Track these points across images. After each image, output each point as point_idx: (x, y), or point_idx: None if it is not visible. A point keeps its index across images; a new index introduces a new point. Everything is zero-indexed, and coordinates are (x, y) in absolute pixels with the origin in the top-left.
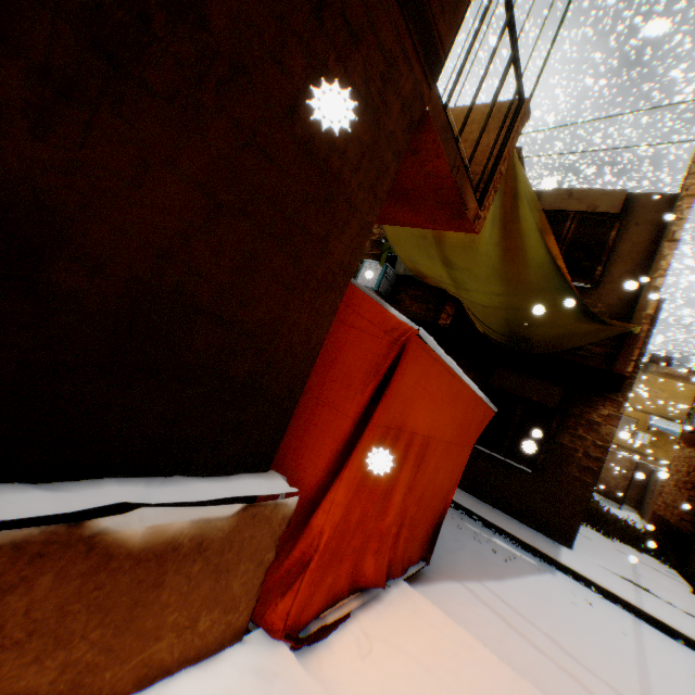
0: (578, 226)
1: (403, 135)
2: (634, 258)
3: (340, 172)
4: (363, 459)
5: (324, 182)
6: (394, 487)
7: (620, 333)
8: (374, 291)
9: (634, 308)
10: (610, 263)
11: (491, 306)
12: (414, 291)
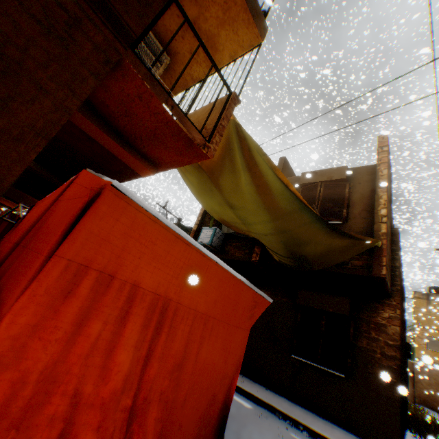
0: (325, 189)
1: (100, 65)
2: (365, 202)
3: (23, 61)
4: (37, 288)
5: (2, 61)
6: (118, 343)
7: (371, 249)
8: (208, 245)
9: (373, 230)
10: (351, 207)
11: (268, 233)
12: (235, 243)
